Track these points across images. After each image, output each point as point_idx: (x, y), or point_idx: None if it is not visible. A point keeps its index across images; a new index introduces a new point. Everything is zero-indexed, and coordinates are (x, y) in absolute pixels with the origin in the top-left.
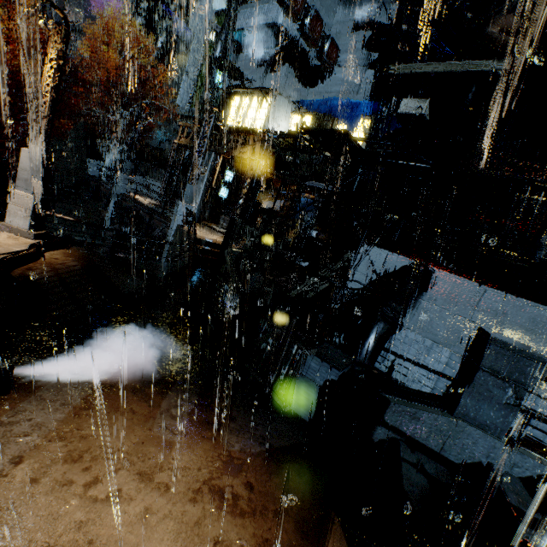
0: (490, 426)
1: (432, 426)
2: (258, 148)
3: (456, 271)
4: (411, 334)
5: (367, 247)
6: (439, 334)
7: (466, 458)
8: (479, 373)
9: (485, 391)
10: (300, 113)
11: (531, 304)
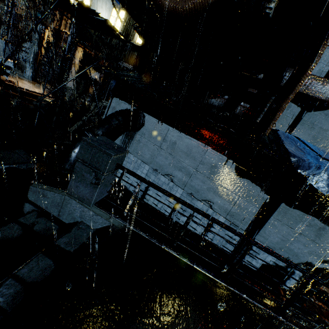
0: (84, 198)
1: (53, 201)
2: (68, 22)
3: (156, 116)
4: (131, 156)
5: (113, 98)
6: (145, 156)
7: (71, 220)
8: (78, 163)
9: (81, 176)
10: (113, 5)
11: (188, 137)
